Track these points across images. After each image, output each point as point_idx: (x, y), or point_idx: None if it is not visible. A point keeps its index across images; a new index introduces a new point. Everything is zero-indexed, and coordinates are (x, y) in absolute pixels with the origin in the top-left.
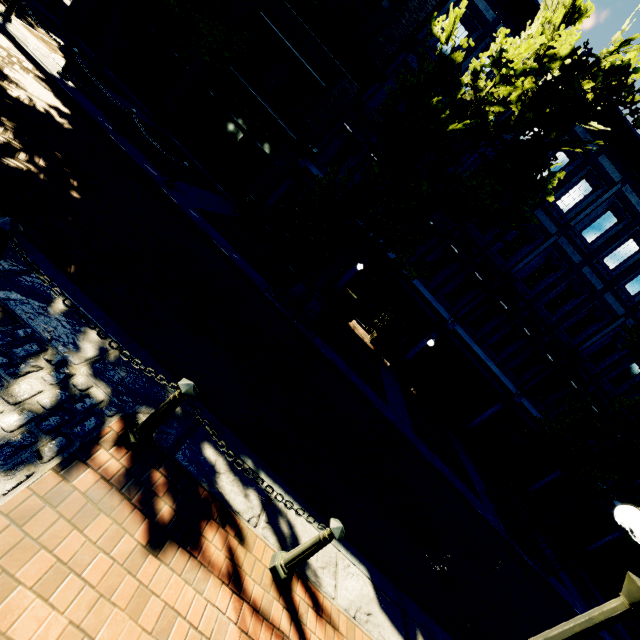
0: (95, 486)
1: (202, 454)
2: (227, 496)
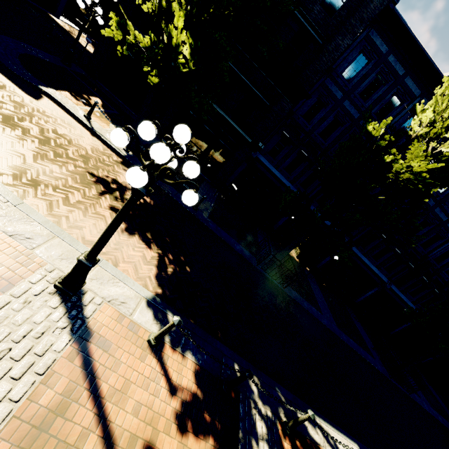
0: None
1: None
2: (314, 438)
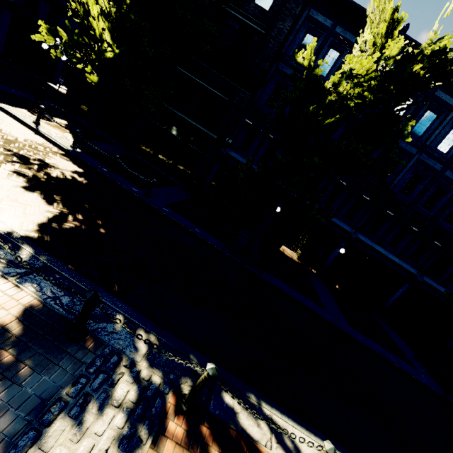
0: (174, 451)
1: (224, 401)
2: (247, 430)
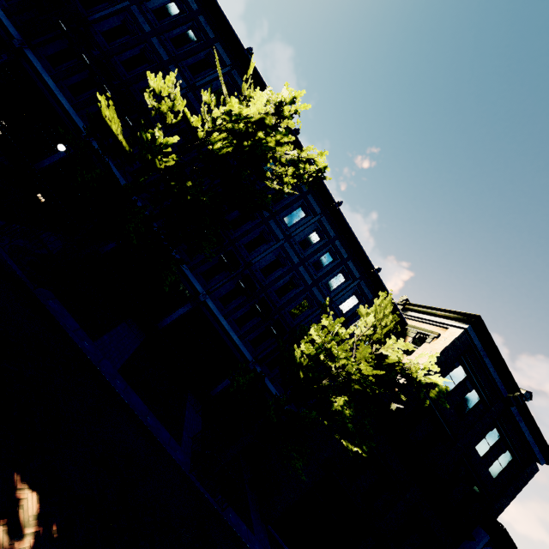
0: None
1: None
2: None
